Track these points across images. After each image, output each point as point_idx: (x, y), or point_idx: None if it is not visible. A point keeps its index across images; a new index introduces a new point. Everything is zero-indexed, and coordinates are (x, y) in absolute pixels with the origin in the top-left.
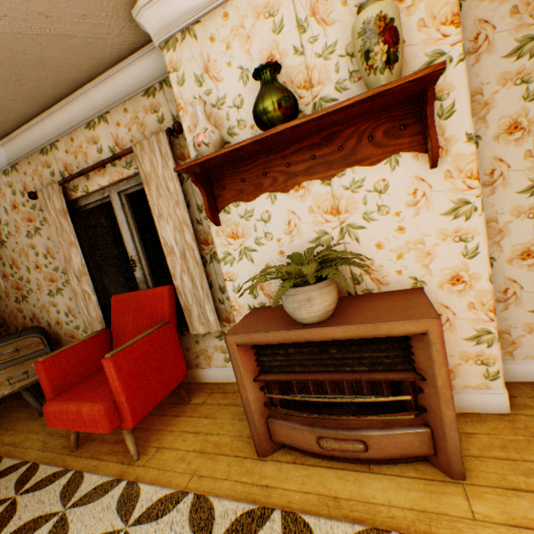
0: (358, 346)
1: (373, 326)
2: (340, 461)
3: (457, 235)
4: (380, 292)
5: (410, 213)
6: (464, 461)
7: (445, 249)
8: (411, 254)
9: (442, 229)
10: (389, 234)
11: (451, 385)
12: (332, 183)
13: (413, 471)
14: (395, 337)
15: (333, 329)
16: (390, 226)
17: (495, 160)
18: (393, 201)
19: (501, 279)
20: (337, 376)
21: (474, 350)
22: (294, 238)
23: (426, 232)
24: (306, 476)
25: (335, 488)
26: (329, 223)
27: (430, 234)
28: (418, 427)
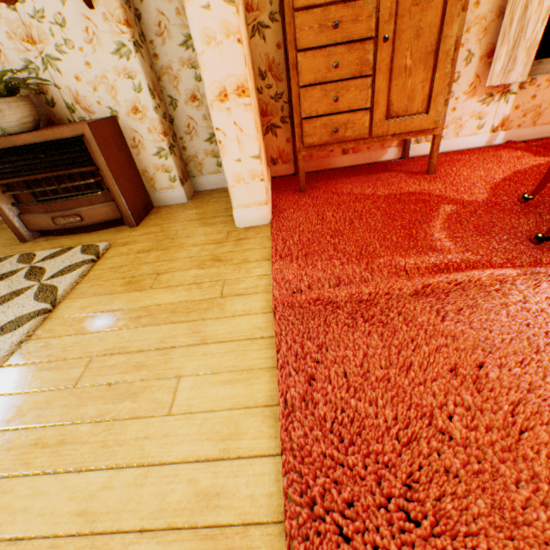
0: (58, 152)
1: (53, 132)
2: (77, 235)
3: (127, 74)
4: (90, 120)
5: (91, 50)
6: (144, 222)
7: (123, 84)
8: (103, 88)
9: (116, 68)
10: (82, 69)
11: (156, 189)
12: (18, 9)
13: (115, 230)
14: (78, 143)
15: (29, 136)
16: (80, 61)
17: (160, 13)
18: (75, 37)
19: (185, 117)
20: (52, 175)
21: (160, 163)
22: (5, 65)
23: (107, 69)
24: (51, 243)
25: (66, 243)
26: (31, 52)
27: (109, 71)
28: (109, 202)
